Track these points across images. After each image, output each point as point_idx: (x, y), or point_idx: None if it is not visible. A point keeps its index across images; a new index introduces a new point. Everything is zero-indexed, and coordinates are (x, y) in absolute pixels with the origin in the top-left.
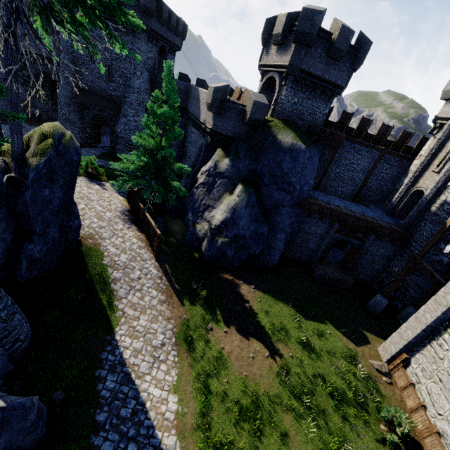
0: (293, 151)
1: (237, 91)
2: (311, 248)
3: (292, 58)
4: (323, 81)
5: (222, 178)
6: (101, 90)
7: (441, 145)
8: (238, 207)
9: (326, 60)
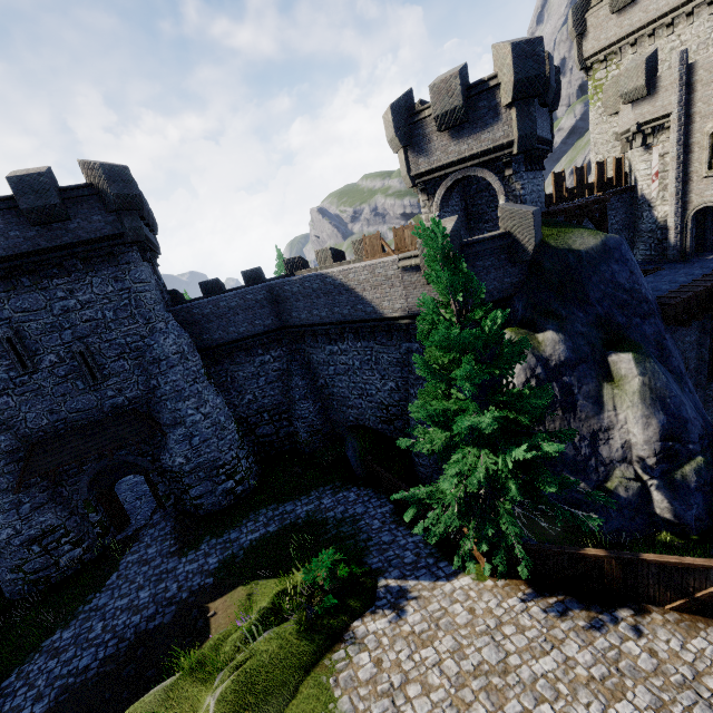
0: (612, 252)
1: (372, 242)
2: (693, 369)
3: (520, 126)
4: (542, 143)
5: (574, 370)
6: (85, 413)
7: (684, 146)
8: (660, 392)
9: (539, 111)
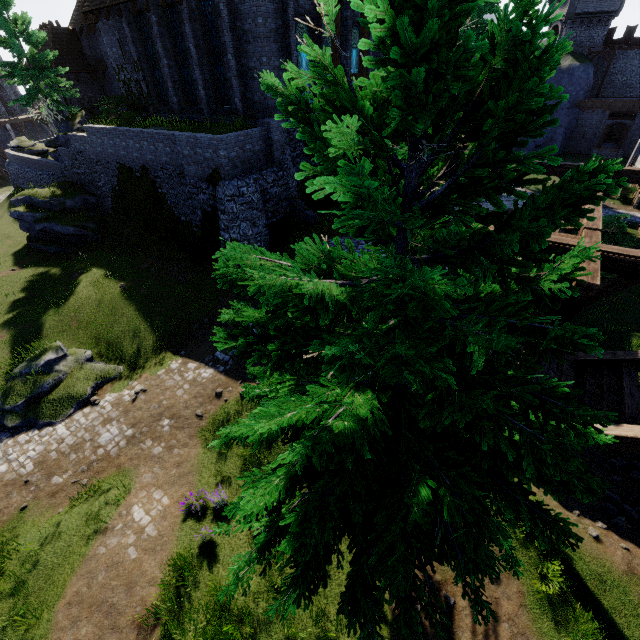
0: (570, 70)
1: None
2: (588, 139)
3: (568, 9)
4: (596, 14)
5: None
6: None
7: None
8: None
9: None
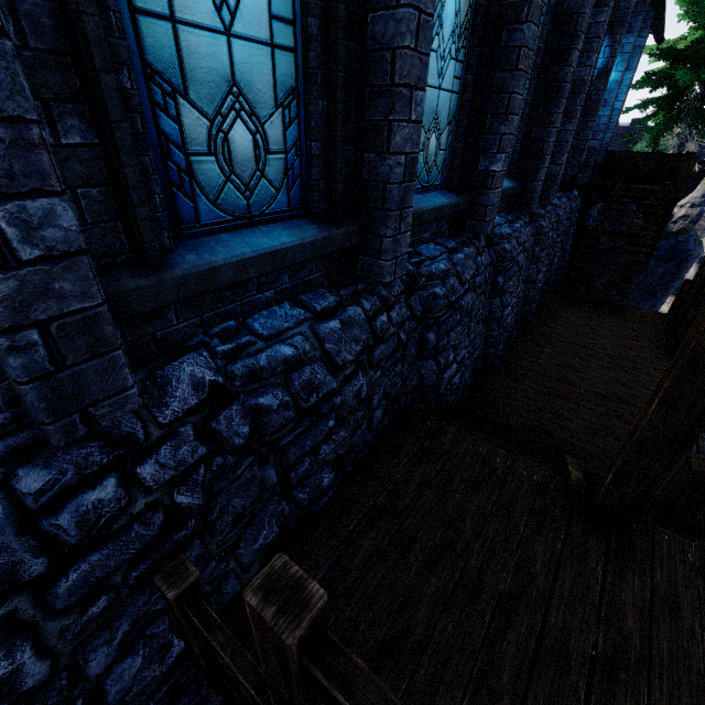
0: None
1: None
2: None
3: None
4: None
5: None
6: None
7: None
8: None
9: None
